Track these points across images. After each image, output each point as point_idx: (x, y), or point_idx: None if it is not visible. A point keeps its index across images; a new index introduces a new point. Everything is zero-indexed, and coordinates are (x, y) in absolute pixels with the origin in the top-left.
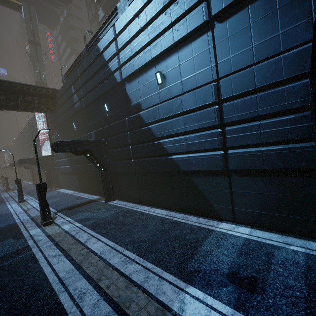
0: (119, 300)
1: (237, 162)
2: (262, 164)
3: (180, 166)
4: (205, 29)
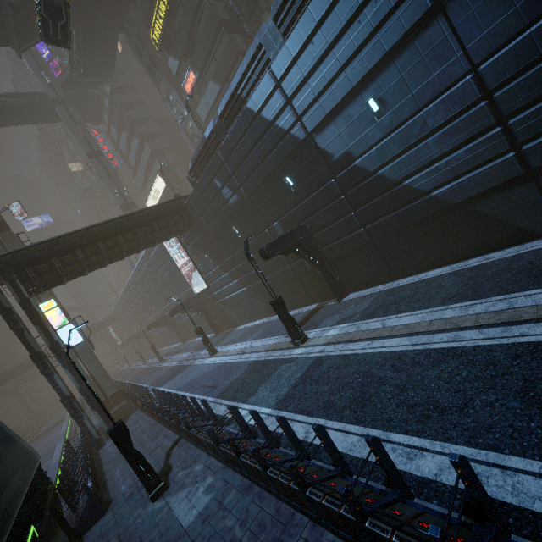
0: (503, 320)
1: None
2: None
3: (450, 199)
4: (431, 15)
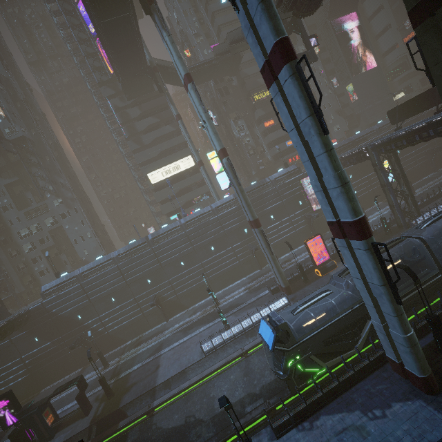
0: None
1: (420, 166)
2: (423, 164)
3: (411, 171)
4: None
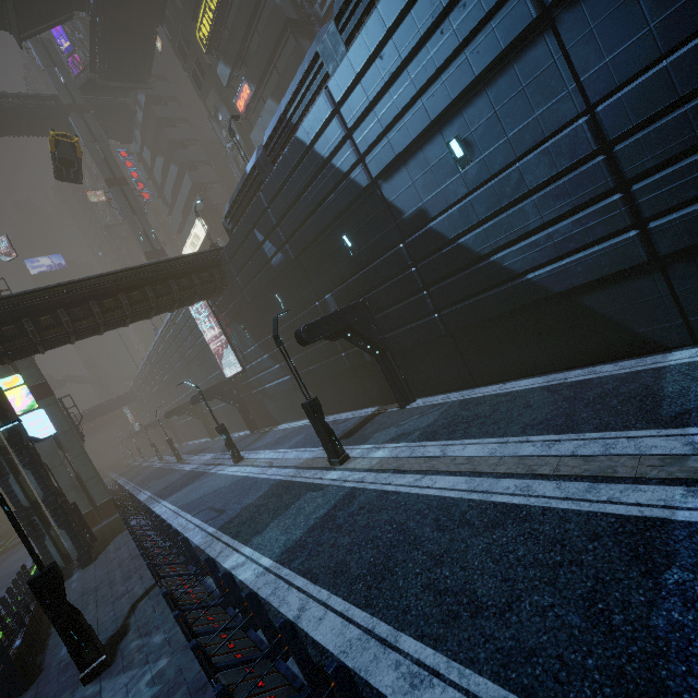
0: (591, 473)
1: (674, 238)
2: None
3: (551, 287)
4: (537, 31)
